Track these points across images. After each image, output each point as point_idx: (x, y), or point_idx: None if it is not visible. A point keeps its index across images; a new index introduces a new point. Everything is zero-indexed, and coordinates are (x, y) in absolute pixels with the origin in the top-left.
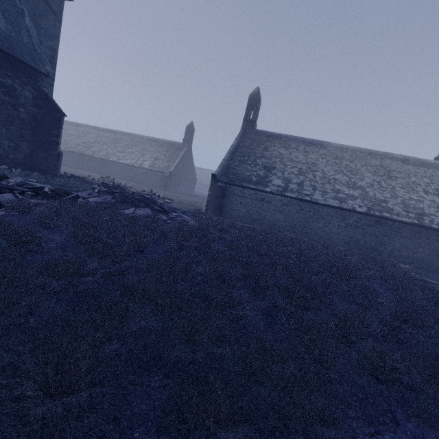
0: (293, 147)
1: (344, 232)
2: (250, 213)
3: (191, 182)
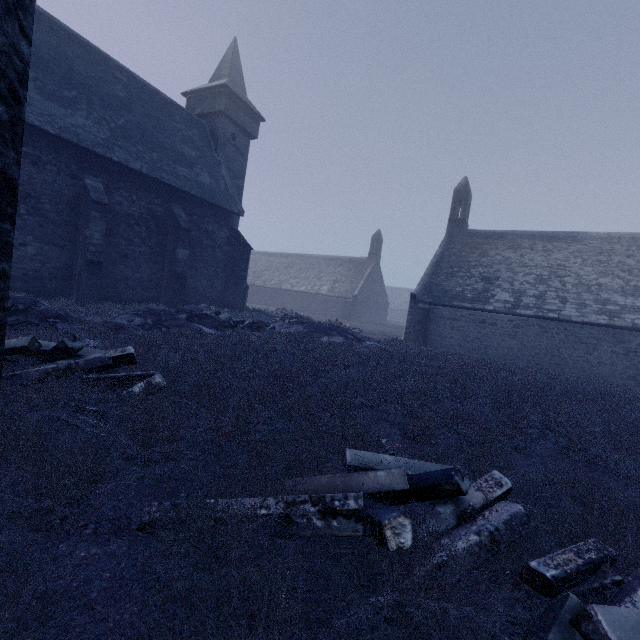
0: (526, 246)
1: (624, 361)
2: (467, 341)
3: (382, 308)
